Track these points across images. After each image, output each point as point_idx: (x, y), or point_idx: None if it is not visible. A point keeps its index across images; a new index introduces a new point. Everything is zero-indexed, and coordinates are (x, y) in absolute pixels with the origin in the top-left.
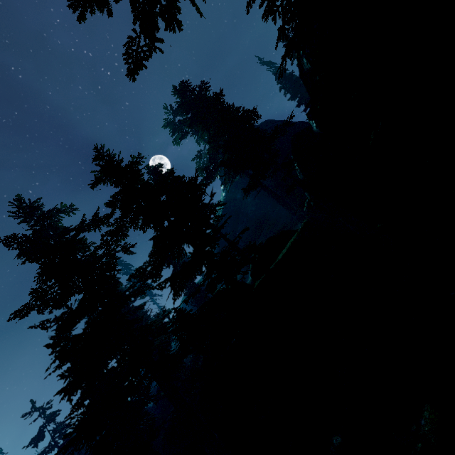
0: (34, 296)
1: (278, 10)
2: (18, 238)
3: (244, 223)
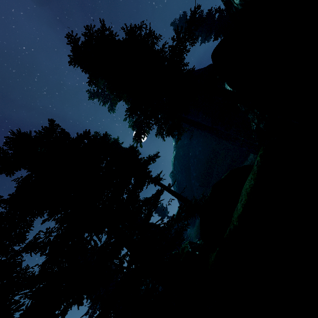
0: None
1: None
2: None
3: (195, 164)
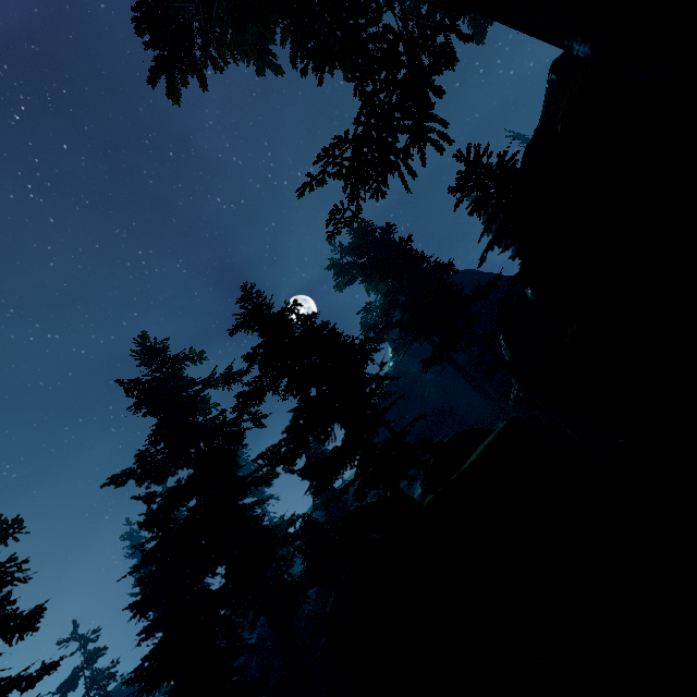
0: (139, 460)
1: (484, 209)
2: (141, 384)
3: (417, 410)
